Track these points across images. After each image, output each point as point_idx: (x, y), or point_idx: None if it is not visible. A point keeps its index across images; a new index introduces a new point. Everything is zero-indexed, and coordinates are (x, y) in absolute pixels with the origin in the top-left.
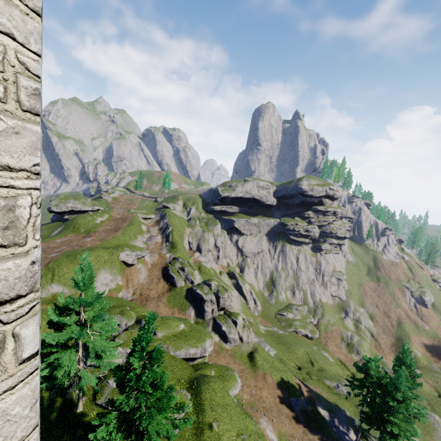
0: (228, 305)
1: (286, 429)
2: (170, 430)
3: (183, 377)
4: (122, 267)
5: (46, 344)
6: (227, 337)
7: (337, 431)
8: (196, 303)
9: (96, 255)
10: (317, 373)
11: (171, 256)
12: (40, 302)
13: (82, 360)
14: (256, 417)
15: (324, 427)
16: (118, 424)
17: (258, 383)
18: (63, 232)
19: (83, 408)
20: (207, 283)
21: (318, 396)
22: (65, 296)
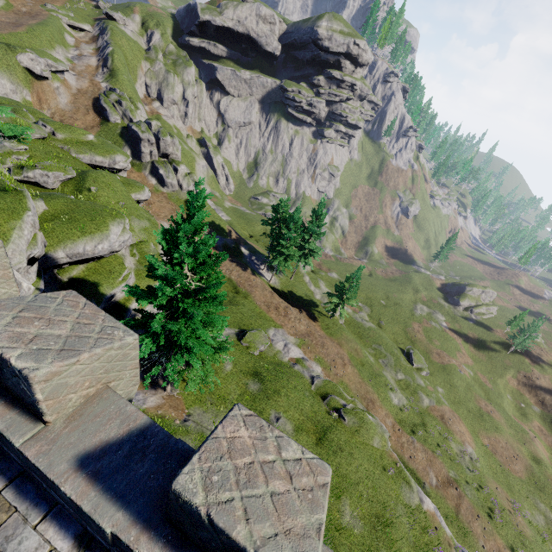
0: (173, 154)
1: None
2: (5, 132)
3: (79, 168)
4: (29, 78)
5: None
6: (165, 181)
7: (250, 261)
8: (133, 144)
9: None
10: (266, 242)
11: (109, 87)
12: None
13: None
14: (159, 219)
15: (238, 256)
16: None
17: None
18: None
19: None
20: (147, 122)
21: (246, 243)
22: None
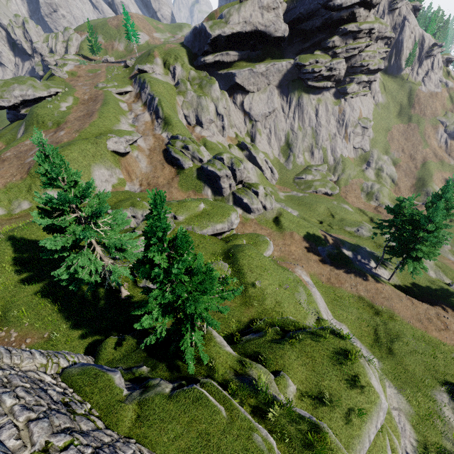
0: (246, 177)
1: (315, 270)
2: (219, 302)
3: (216, 250)
4: (116, 159)
5: (54, 250)
6: (250, 208)
7: (360, 264)
8: (210, 182)
9: (79, 149)
10: (338, 223)
11: (169, 136)
12: None
13: (105, 257)
14: (291, 268)
15: (348, 263)
16: (162, 309)
17: (286, 241)
18: (28, 131)
19: (128, 292)
20: (217, 158)
21: (342, 241)
22: None
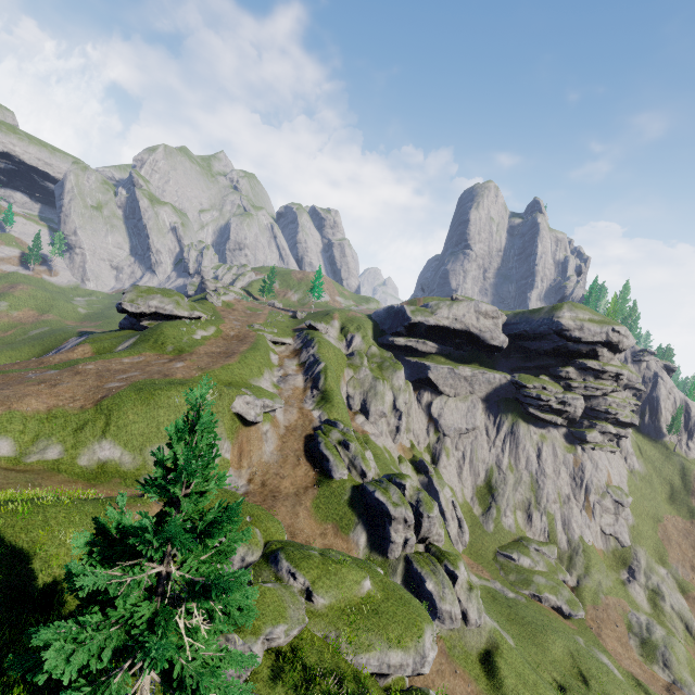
0: (434, 533)
1: None
2: None
3: None
4: (235, 426)
5: None
6: (436, 607)
7: None
8: (370, 519)
9: None
10: None
11: (322, 416)
12: (75, 476)
13: None
14: None
15: None
16: None
17: None
18: (137, 347)
19: None
20: (395, 481)
21: None
22: (122, 469)
